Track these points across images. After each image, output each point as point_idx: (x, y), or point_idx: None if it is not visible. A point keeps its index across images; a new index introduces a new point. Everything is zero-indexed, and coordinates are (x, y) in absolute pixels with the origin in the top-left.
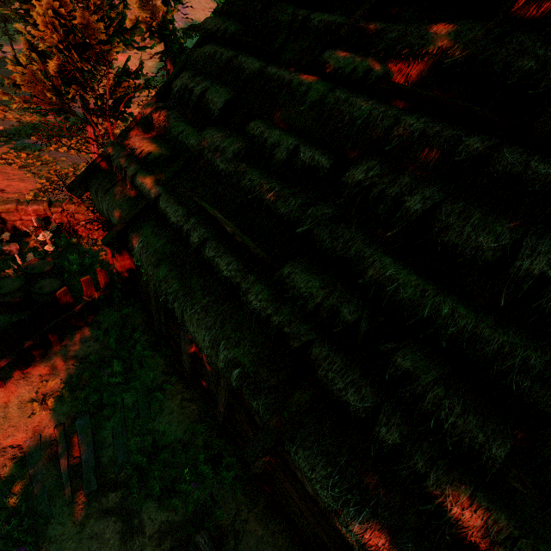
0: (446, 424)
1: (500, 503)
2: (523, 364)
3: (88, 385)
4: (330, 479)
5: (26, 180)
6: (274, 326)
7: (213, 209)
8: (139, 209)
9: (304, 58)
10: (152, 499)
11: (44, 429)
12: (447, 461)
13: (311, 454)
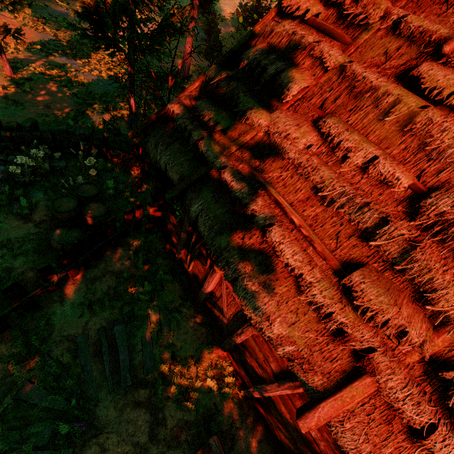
0: None
1: None
2: None
3: (122, 297)
4: None
5: (66, 99)
6: (335, 323)
7: (279, 195)
8: (201, 174)
9: (389, 61)
10: (173, 401)
11: (90, 329)
12: None
13: (358, 439)
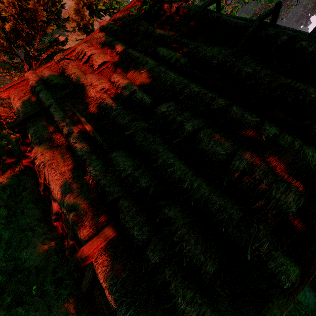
0: (184, 250)
1: (209, 301)
2: (229, 217)
3: None
4: (114, 286)
5: None
6: (100, 186)
7: (82, 116)
8: (37, 110)
9: (149, 49)
10: (2, 308)
11: None
12: (183, 274)
13: (106, 269)
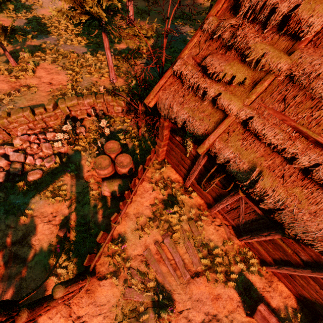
0: None
1: None
2: None
3: (160, 218)
4: None
5: (60, 73)
6: None
7: (317, 135)
8: (226, 126)
9: None
10: (220, 282)
11: (149, 244)
12: None
13: None
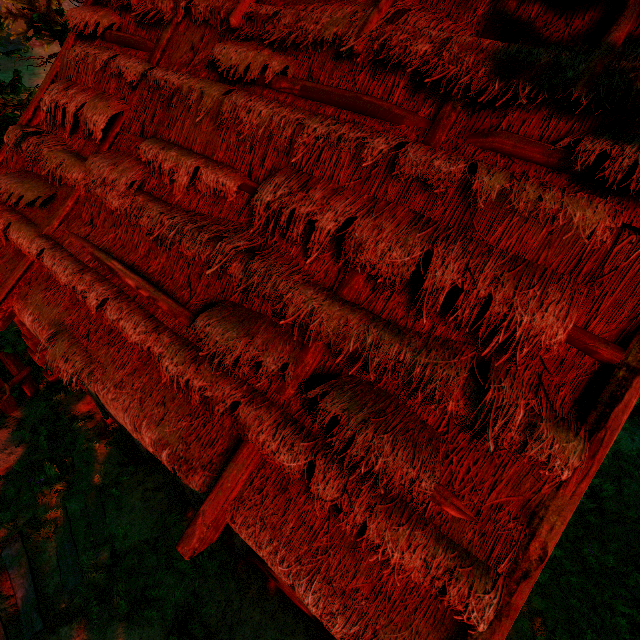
0: (376, 467)
1: (438, 536)
2: (444, 385)
3: (15, 503)
4: (277, 553)
5: None
6: (195, 392)
7: (112, 259)
8: (20, 272)
9: (197, 56)
10: (118, 620)
11: None
12: (384, 505)
13: (254, 531)
